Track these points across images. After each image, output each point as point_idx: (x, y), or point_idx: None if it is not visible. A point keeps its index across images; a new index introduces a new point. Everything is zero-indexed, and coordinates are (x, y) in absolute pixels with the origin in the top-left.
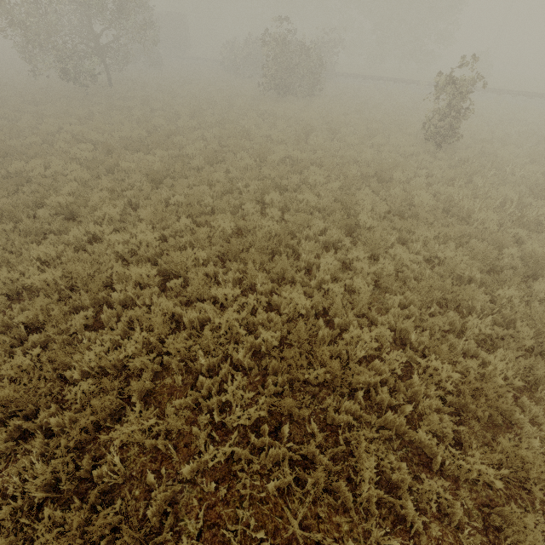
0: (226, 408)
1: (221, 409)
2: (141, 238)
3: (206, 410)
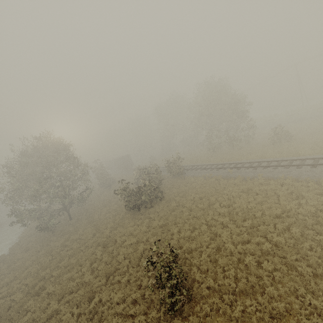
0: None
1: None
2: None
3: None
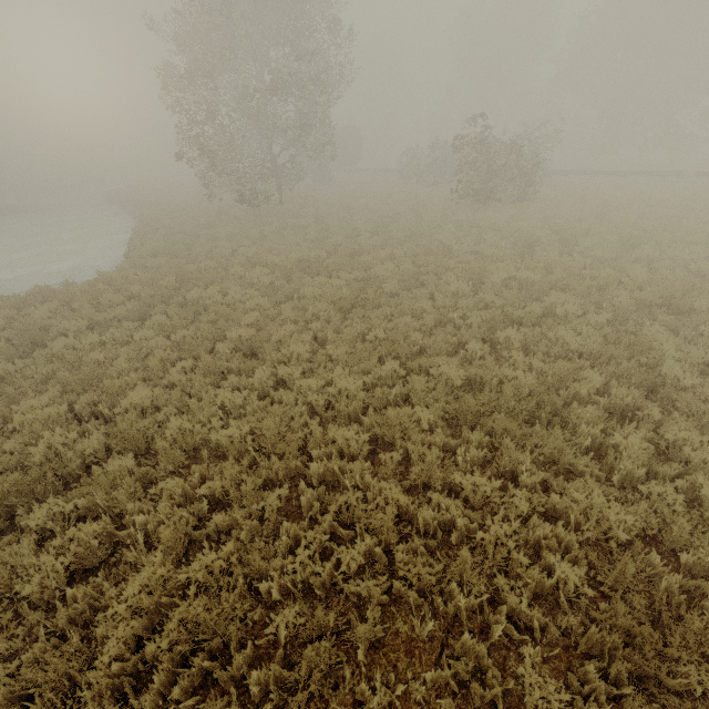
0: (512, 706)
1: (503, 706)
2: (342, 386)
3: (479, 703)
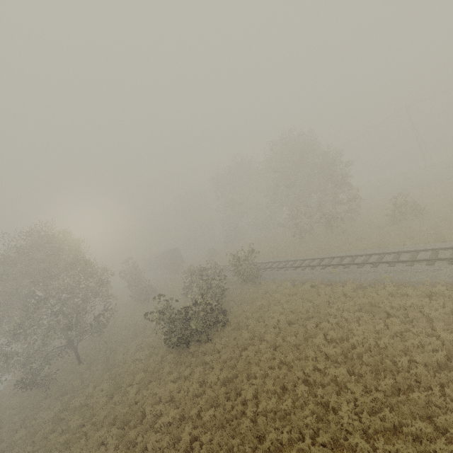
0: None
1: None
2: None
3: None
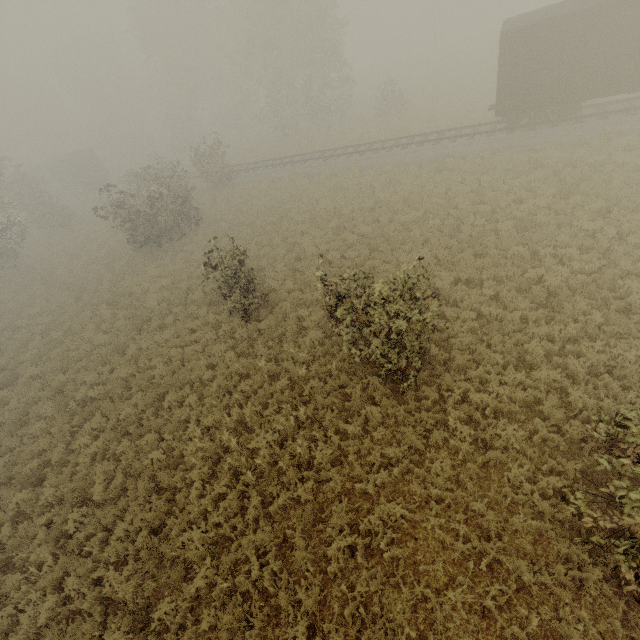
0: None
1: None
2: None
3: None
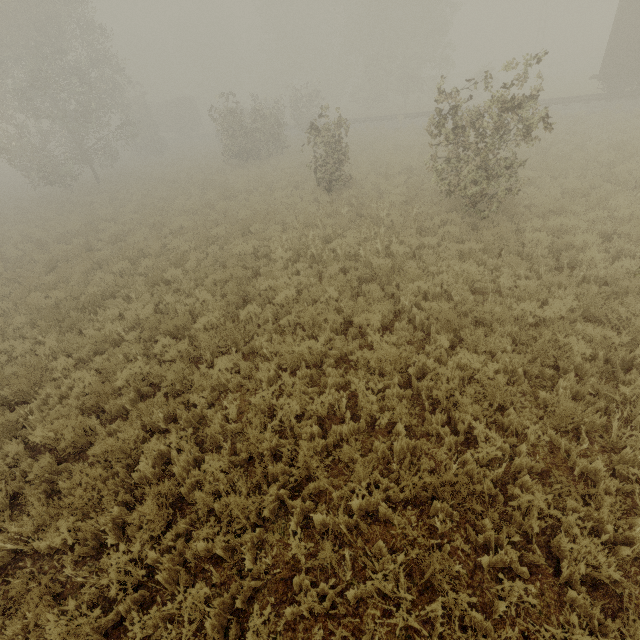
0: None
1: None
2: None
3: None
